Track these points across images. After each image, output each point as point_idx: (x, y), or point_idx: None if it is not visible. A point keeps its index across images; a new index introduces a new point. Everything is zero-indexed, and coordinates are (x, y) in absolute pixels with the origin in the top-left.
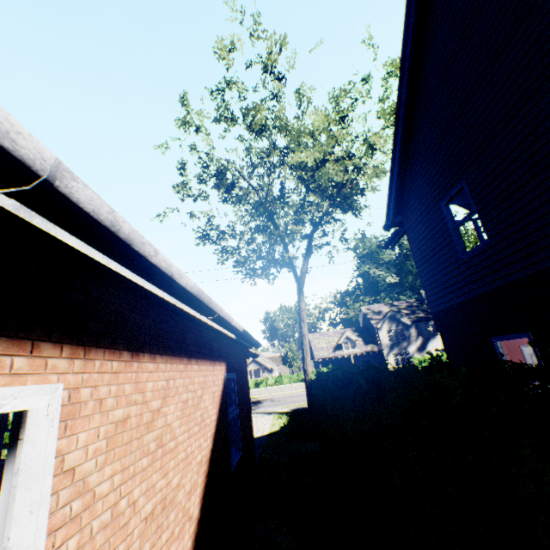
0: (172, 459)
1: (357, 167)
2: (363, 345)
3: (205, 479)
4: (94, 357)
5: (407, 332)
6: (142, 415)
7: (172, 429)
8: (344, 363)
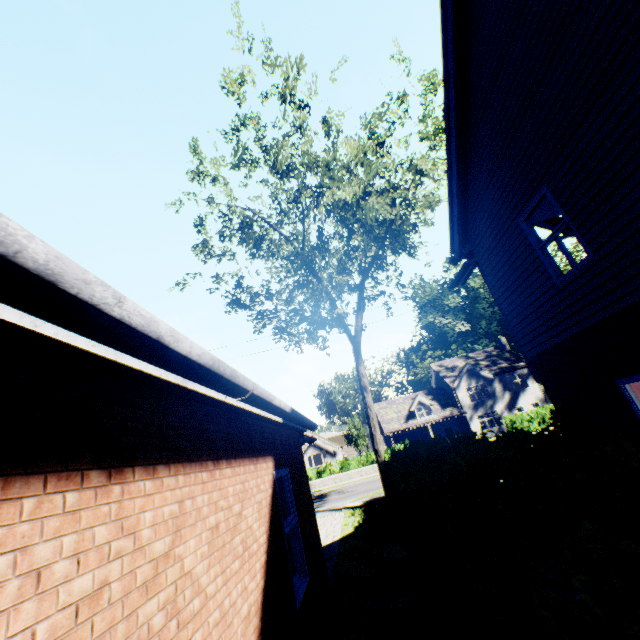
0: (197, 629)
1: (404, 199)
2: (440, 410)
3: (258, 639)
4: (19, 494)
5: (491, 387)
6: (133, 573)
7: (194, 578)
8: (420, 435)
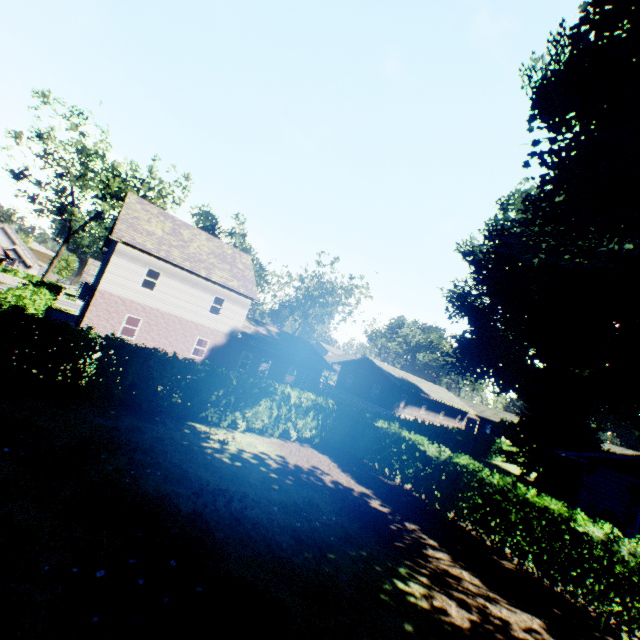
0: None
1: None
2: None
3: None
4: None
5: None
6: None
7: None
8: None
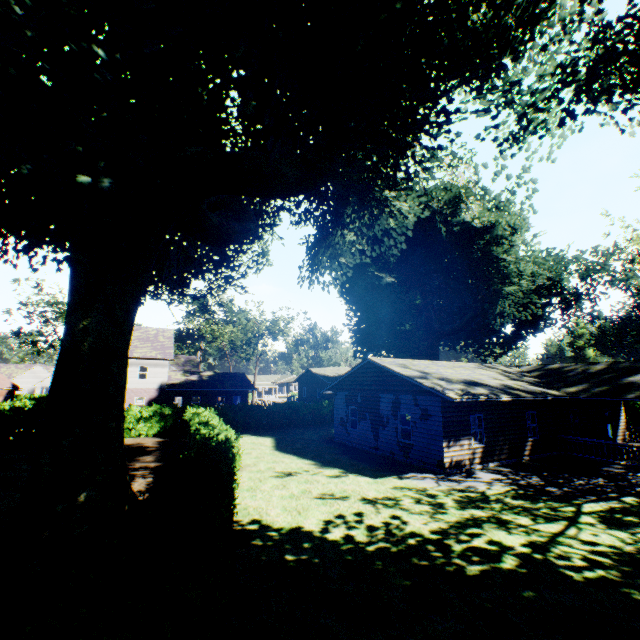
0: None
1: None
2: None
3: None
4: None
5: None
6: None
7: None
8: None
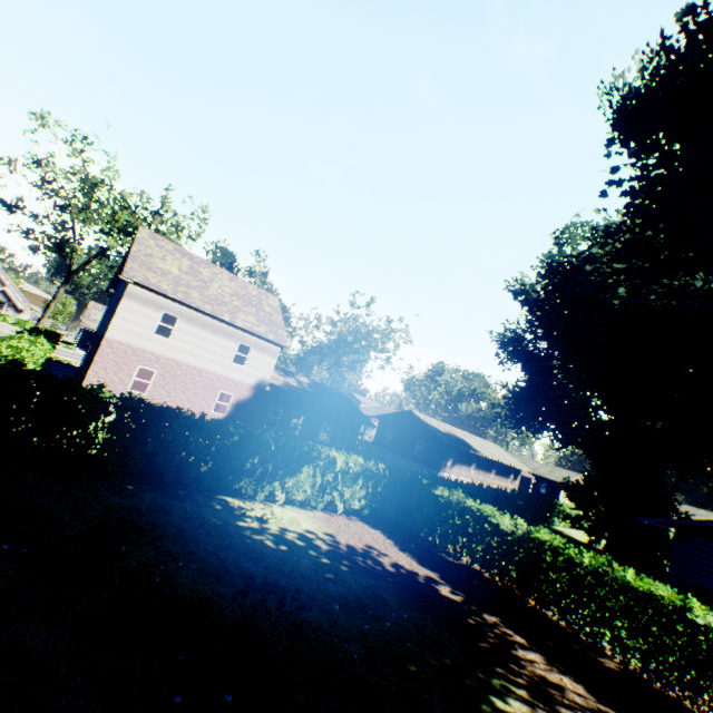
0: None
1: None
2: None
3: None
4: None
5: None
6: None
7: None
8: None
